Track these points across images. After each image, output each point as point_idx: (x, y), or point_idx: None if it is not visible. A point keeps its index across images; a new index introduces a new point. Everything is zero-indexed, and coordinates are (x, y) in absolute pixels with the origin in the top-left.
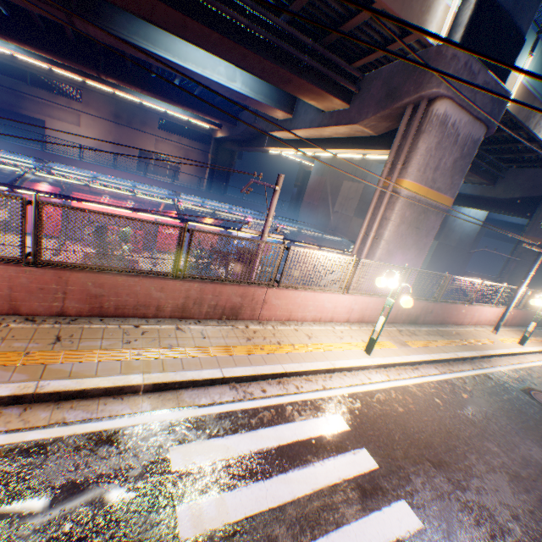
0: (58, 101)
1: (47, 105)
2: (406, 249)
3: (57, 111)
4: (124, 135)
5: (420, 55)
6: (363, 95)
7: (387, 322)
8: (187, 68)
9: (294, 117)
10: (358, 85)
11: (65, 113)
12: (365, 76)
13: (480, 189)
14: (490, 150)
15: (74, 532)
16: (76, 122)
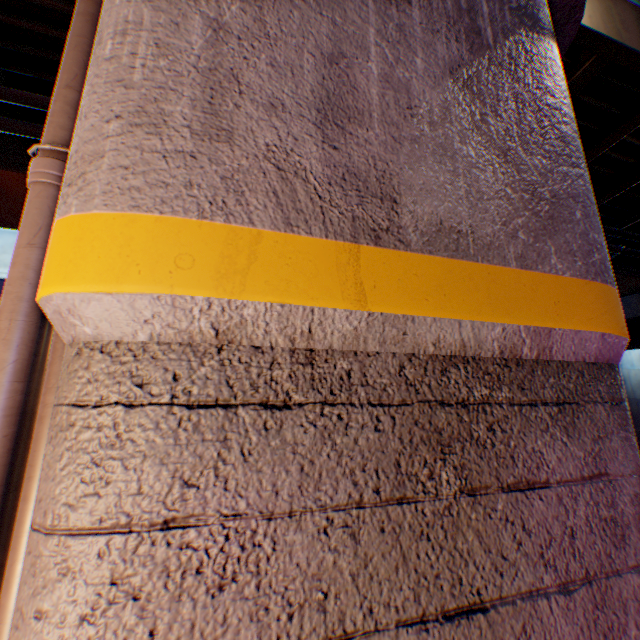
0: None
1: None
2: None
3: None
4: None
5: None
6: None
7: None
8: None
9: None
10: None
11: None
12: None
13: (639, 300)
14: (602, 215)
15: None
16: None
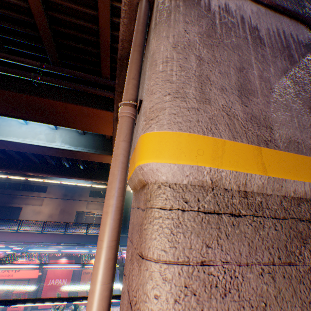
0: (33, 194)
1: (27, 197)
2: None
3: (31, 199)
4: (68, 204)
5: None
6: None
7: None
8: (9, 140)
9: None
10: None
11: (36, 200)
12: None
13: None
14: None
15: None
16: (41, 203)
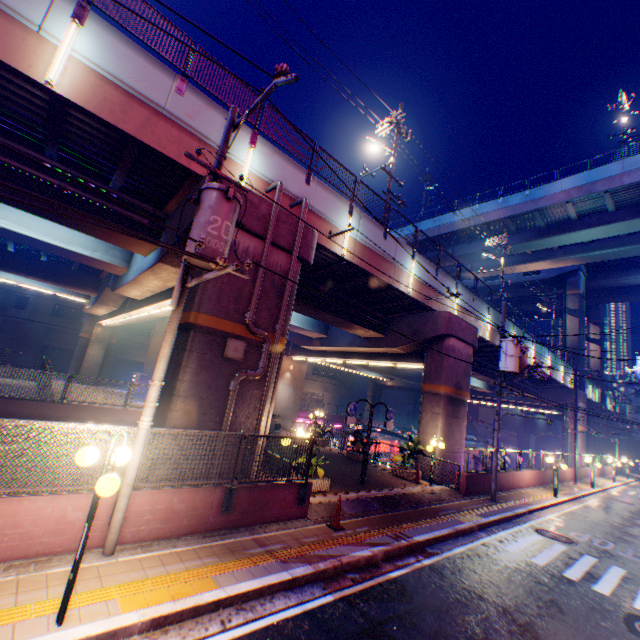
0: None
1: None
2: (581, 447)
3: None
4: None
5: (566, 389)
6: (543, 394)
7: (597, 475)
8: (471, 384)
9: (493, 392)
10: (538, 390)
11: None
12: (541, 388)
13: None
14: None
15: (635, 496)
16: None
